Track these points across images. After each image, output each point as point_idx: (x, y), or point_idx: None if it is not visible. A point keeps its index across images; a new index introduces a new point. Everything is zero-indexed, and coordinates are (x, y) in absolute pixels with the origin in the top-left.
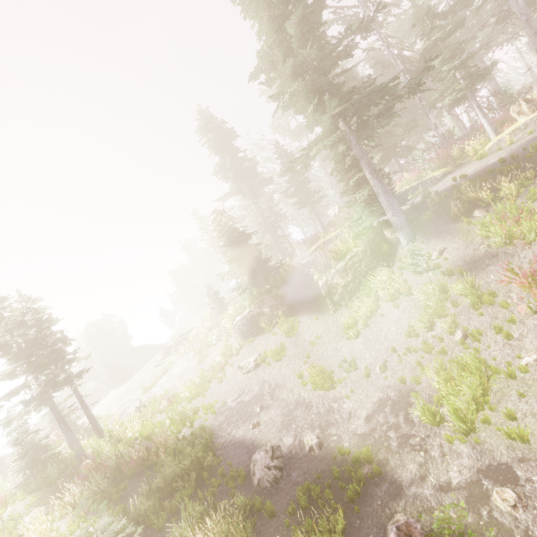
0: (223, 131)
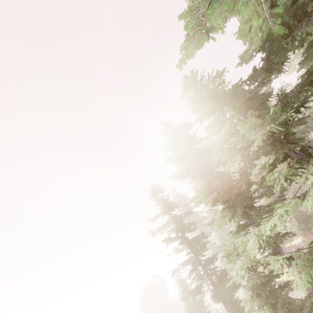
0: (183, 200)
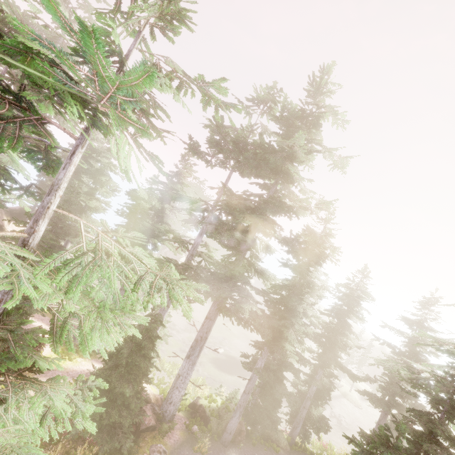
0: None
